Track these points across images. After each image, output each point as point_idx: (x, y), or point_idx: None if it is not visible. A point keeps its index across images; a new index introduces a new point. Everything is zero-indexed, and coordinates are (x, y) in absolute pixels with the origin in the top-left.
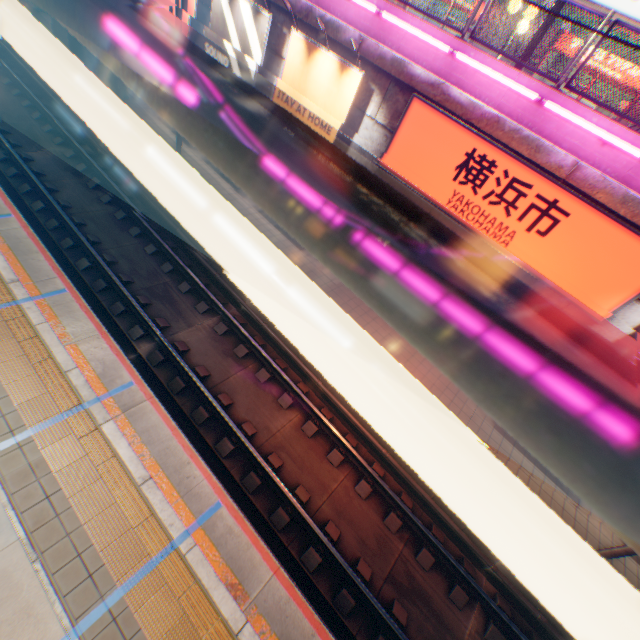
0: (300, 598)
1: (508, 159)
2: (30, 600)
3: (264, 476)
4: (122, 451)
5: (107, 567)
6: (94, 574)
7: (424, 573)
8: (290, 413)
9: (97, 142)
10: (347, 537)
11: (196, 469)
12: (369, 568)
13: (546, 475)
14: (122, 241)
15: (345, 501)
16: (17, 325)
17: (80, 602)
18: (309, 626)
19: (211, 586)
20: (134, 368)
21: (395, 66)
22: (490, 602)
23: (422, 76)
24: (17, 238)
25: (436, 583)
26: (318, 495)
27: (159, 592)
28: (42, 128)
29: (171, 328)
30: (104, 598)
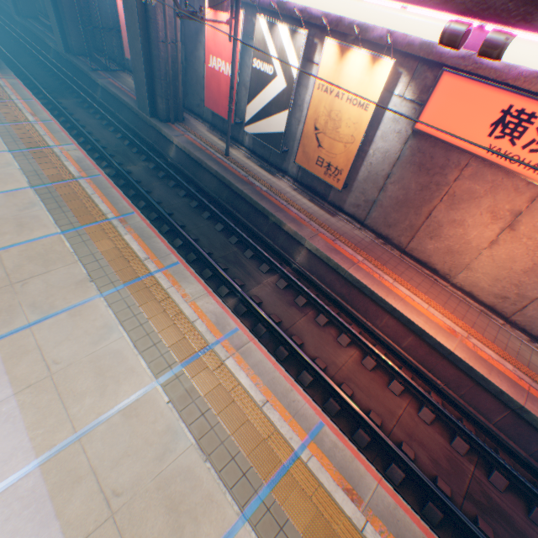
0: (404, 505)
1: None
2: (209, 489)
3: (340, 402)
4: (243, 380)
5: (253, 469)
6: (246, 473)
7: (499, 494)
8: (349, 350)
9: (168, 153)
10: (420, 457)
11: (297, 395)
12: (447, 485)
13: None
14: (198, 223)
15: (411, 425)
16: (155, 290)
17: (242, 494)
18: (418, 530)
19: (331, 489)
20: (236, 317)
21: (423, 49)
22: None
23: (451, 52)
24: (141, 228)
25: (513, 504)
26: (387, 419)
27: (294, 491)
28: (132, 149)
29: (245, 286)
30: (257, 492)
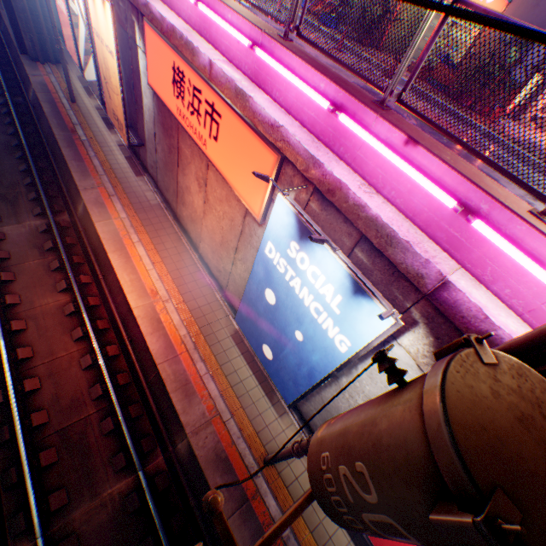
0: None
1: (188, 67)
2: None
3: None
4: None
5: None
6: None
7: (101, 436)
8: (62, 296)
9: (30, 93)
10: (46, 393)
11: None
12: (47, 419)
13: (265, 384)
14: (5, 161)
15: (65, 367)
16: None
17: None
18: None
19: None
20: None
21: None
22: (139, 472)
23: None
24: None
25: (107, 447)
26: (42, 357)
27: None
28: None
29: (2, 223)
30: None
